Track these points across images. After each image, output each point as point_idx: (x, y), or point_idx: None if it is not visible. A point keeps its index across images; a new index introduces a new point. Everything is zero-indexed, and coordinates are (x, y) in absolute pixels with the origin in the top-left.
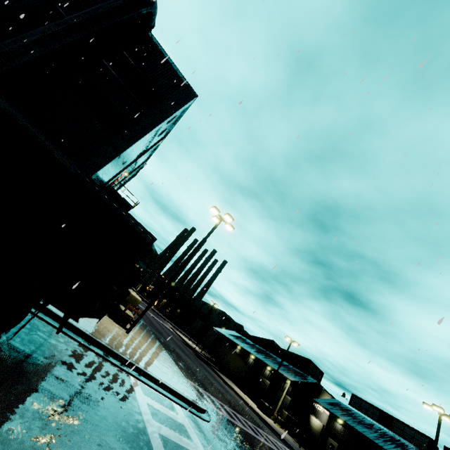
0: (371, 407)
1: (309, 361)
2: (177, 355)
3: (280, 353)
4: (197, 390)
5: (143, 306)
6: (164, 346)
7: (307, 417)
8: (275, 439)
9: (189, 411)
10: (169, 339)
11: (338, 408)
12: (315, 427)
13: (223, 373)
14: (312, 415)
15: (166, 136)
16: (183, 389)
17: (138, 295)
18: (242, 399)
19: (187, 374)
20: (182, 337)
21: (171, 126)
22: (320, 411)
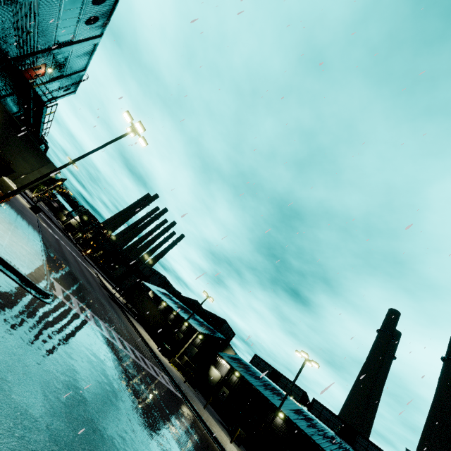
0: (267, 366)
1: (223, 321)
2: (71, 277)
3: (201, 312)
4: (65, 294)
5: (67, 246)
6: (56, 264)
7: (207, 366)
8: (154, 366)
9: (14, 281)
10: (78, 270)
11: (237, 362)
12: (213, 376)
13: (140, 323)
14: (213, 366)
15: (102, 35)
16: (23, 269)
17: (14, 185)
18: (142, 337)
19: (66, 285)
20: (104, 282)
21: (107, 20)
22: (221, 364)
